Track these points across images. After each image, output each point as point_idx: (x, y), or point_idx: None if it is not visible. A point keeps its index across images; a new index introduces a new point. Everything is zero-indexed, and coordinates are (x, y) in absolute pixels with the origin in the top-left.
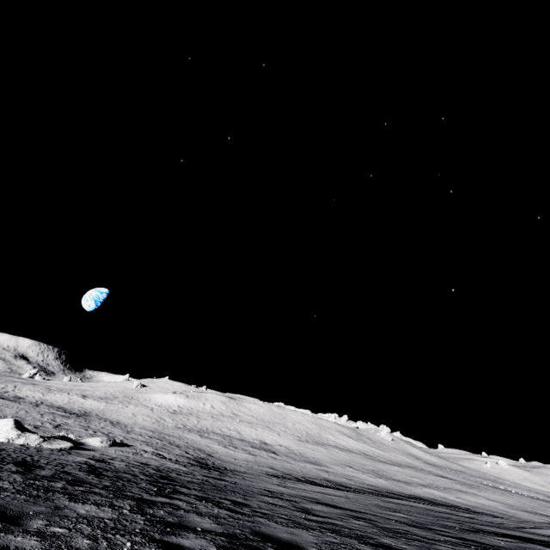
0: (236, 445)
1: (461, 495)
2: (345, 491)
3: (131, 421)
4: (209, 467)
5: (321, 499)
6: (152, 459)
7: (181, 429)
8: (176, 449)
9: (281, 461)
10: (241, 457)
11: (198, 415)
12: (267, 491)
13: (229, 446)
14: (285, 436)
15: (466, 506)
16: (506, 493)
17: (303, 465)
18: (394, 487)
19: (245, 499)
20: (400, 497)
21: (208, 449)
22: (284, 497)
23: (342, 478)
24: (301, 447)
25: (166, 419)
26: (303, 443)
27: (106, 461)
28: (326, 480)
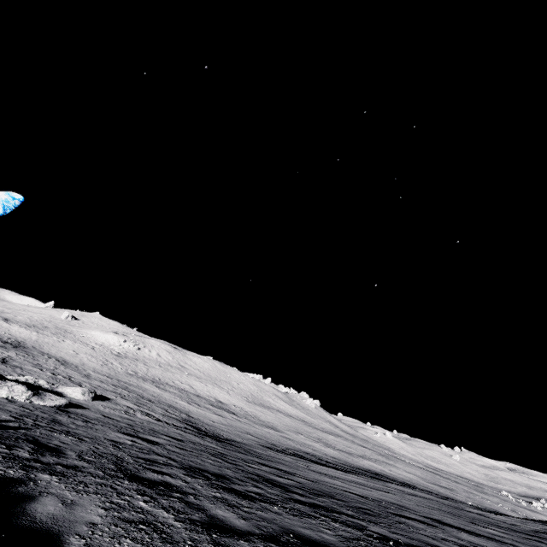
0: (197, 402)
1: (390, 467)
2: (346, 472)
3: (77, 360)
4: (215, 438)
5: (410, 508)
6: (155, 424)
7: (134, 376)
8: (154, 406)
9: (248, 425)
10: (215, 419)
11: (145, 362)
12: (366, 499)
13: (191, 403)
14: (235, 396)
15: (408, 482)
16: (408, 464)
17: (267, 430)
18: (347, 459)
19: (434, 539)
20: (374, 475)
21: (179, 407)
22: (401, 512)
23: (307, 448)
24: (252, 409)
25: (113, 363)
26: (252, 404)
27: (149, 440)
28: (305, 453)
